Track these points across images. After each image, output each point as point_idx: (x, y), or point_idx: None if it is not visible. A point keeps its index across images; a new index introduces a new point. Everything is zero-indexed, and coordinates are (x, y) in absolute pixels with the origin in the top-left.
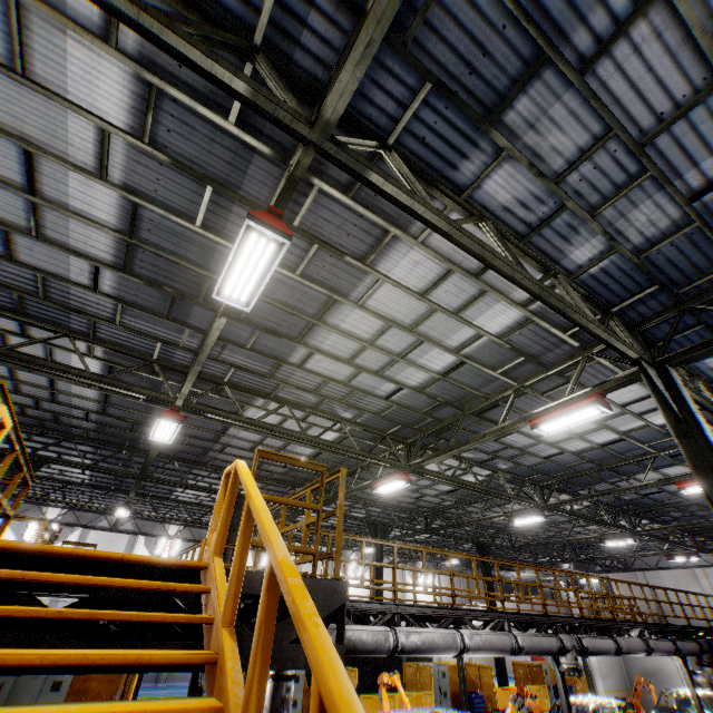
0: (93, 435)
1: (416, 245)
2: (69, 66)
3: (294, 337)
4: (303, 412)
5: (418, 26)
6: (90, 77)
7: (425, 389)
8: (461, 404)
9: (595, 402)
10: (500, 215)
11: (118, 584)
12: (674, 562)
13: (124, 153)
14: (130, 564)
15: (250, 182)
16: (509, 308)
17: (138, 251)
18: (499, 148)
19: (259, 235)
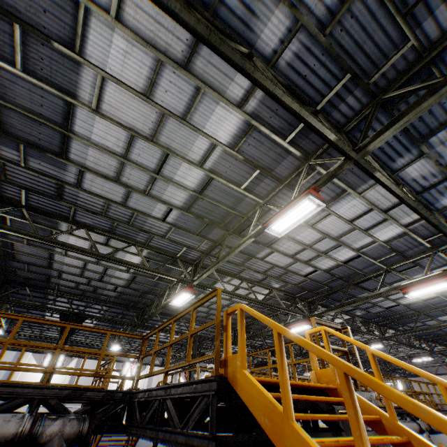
0: (112, 299)
1: (358, 197)
2: (212, 117)
3: (266, 243)
4: (250, 284)
5: (402, 102)
6: (220, 121)
7: (330, 270)
8: (348, 279)
9: None
10: (409, 182)
11: (328, 400)
12: (446, 370)
13: (218, 154)
14: (298, 388)
15: (280, 167)
16: (396, 227)
17: (199, 200)
18: (421, 152)
19: (309, 202)
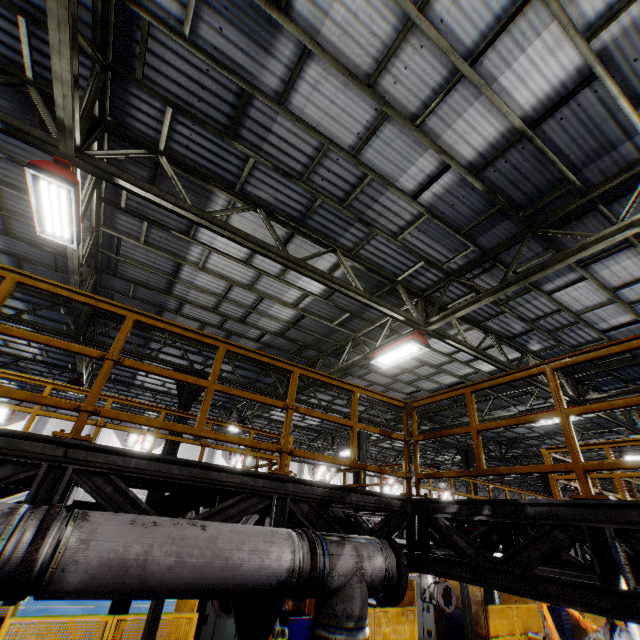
0: None
1: None
2: None
3: (581, 260)
4: (490, 342)
5: None
6: None
7: None
8: None
9: None
10: None
11: None
12: None
13: None
14: None
15: None
16: None
17: (515, 148)
18: None
19: None
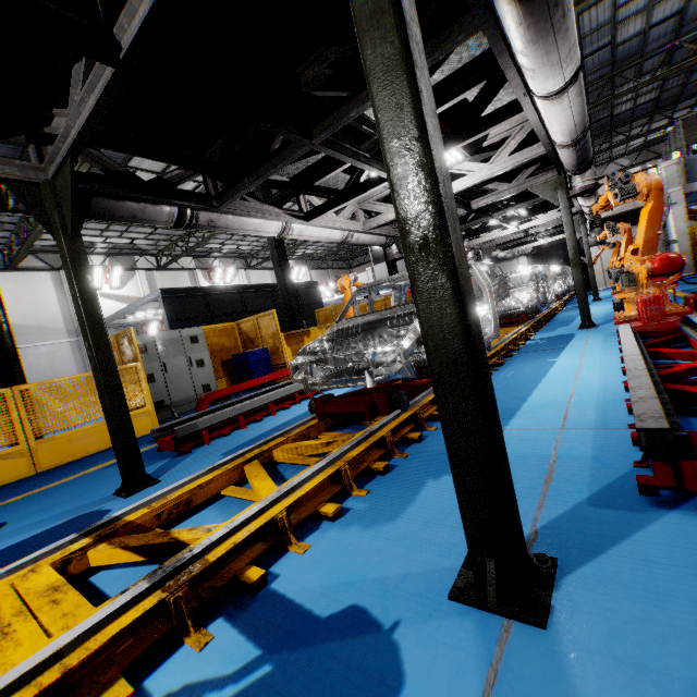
0: None
1: None
2: None
3: None
4: None
5: None
6: None
7: None
8: None
9: None
10: None
11: None
12: None
13: None
14: None
15: None
16: None
17: None
18: None
19: None
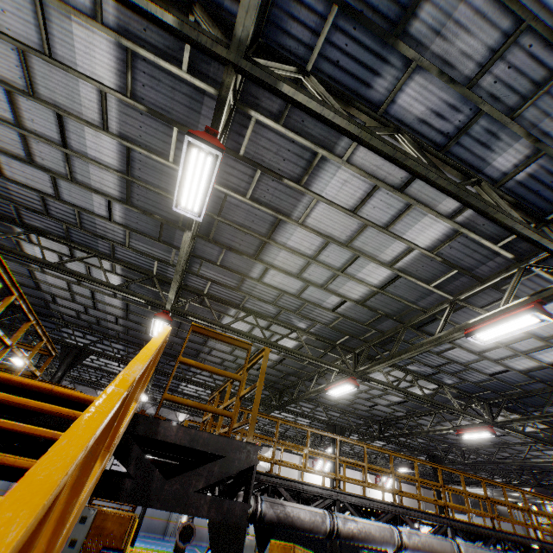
0: (122, 336)
1: (342, 164)
2: (76, 44)
3: (252, 254)
4: (266, 322)
5: None
6: (89, 51)
7: (365, 302)
8: (401, 318)
9: (531, 309)
10: (417, 128)
11: (33, 405)
12: None
13: (116, 108)
14: (66, 399)
15: (204, 121)
16: (436, 220)
17: (134, 186)
18: (408, 61)
19: (198, 150)
